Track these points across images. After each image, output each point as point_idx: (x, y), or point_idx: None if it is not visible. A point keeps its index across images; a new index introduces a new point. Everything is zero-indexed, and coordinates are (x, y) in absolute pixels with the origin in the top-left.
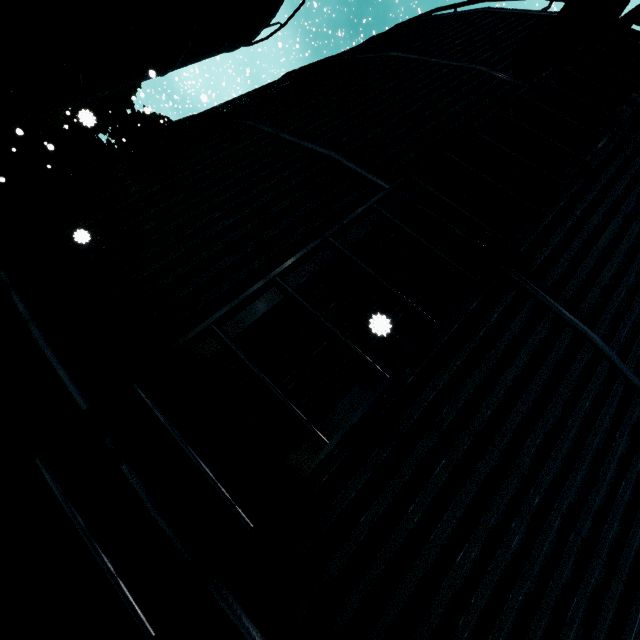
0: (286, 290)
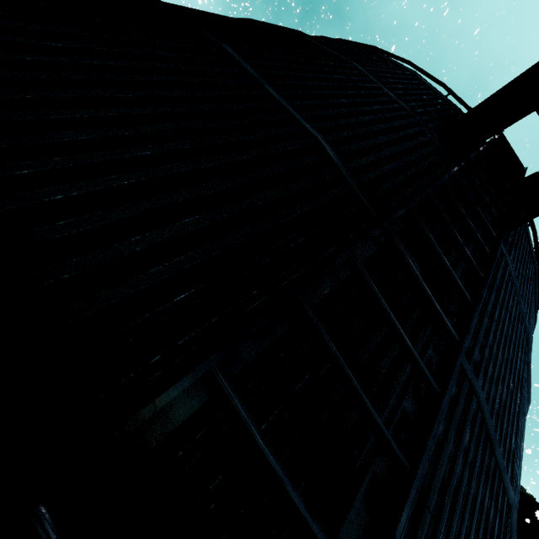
0: (310, 316)
